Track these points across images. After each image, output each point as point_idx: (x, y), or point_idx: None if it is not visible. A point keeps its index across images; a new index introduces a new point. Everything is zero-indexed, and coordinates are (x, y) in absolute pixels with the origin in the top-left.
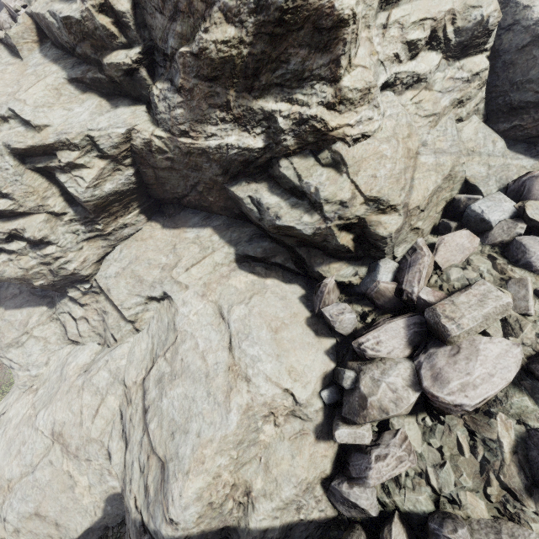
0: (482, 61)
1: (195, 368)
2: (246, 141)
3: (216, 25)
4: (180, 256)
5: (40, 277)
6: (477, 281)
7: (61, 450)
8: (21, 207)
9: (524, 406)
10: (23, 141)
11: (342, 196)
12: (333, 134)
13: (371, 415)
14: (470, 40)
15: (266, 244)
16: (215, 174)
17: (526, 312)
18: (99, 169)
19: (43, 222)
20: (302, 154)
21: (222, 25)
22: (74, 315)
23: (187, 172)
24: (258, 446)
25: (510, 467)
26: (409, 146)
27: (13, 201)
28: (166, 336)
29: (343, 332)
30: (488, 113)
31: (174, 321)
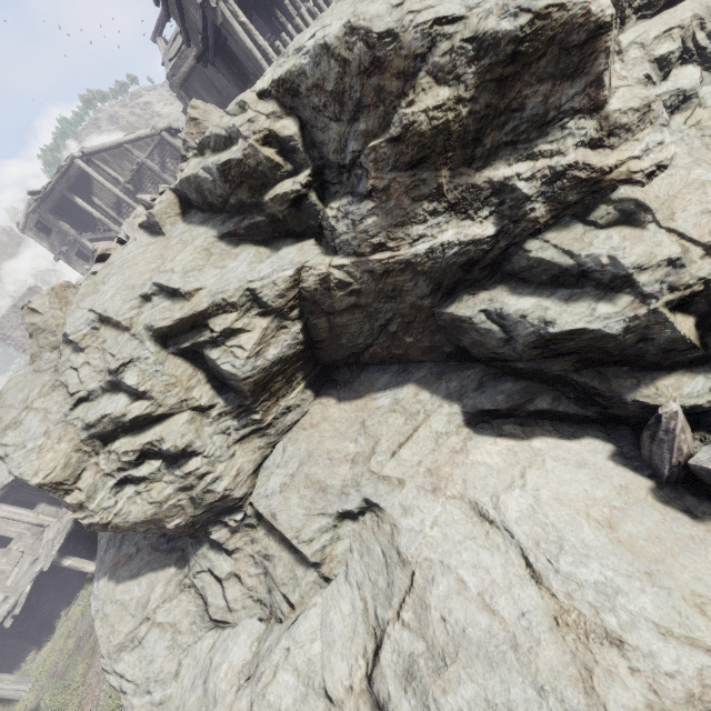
0: None
1: (481, 633)
2: (469, 232)
3: (424, 92)
4: (376, 436)
5: (177, 513)
6: None
7: None
8: (160, 407)
9: None
10: (169, 317)
11: (666, 252)
12: (611, 177)
13: None
14: None
15: (509, 386)
16: (420, 297)
17: None
18: (262, 330)
19: (186, 424)
20: (559, 225)
21: (432, 90)
22: (218, 572)
23: (377, 305)
24: None
25: None
26: None
27: (151, 401)
28: (387, 579)
29: None
30: None
31: (396, 546)
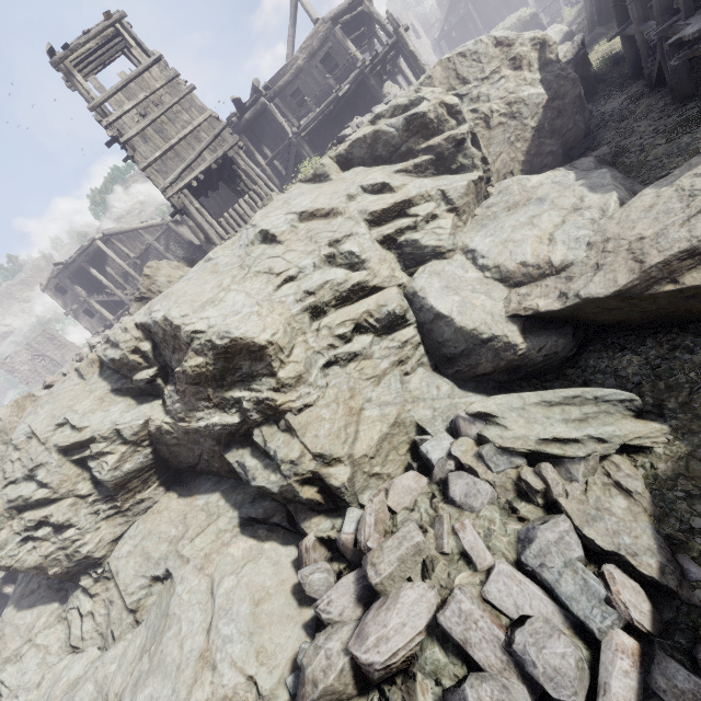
0: (409, 332)
1: (171, 659)
2: (226, 419)
3: (191, 358)
4: (189, 526)
5: (56, 564)
6: (406, 523)
7: None
8: (55, 494)
9: (439, 660)
10: (68, 440)
11: (292, 456)
12: (281, 408)
13: (307, 692)
14: (390, 323)
15: (267, 503)
16: (211, 445)
17: (442, 550)
18: (121, 453)
19: (69, 506)
20: (269, 423)
21: (195, 357)
22: (82, 610)
23: (191, 445)
24: None
25: None
26: (352, 405)
27: (50, 489)
28: (159, 624)
29: (317, 596)
30: (435, 362)
31: (169, 603)
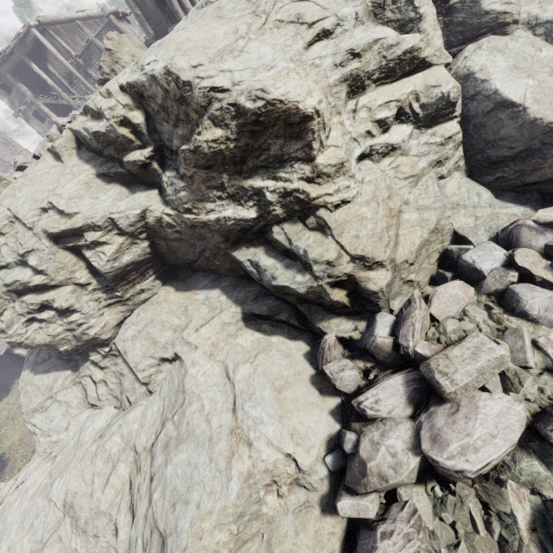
0: (453, 126)
1: (200, 432)
2: (241, 213)
3: (206, 129)
4: (191, 317)
5: (65, 343)
6: (470, 333)
7: (71, 525)
8: (53, 281)
9: (536, 472)
10: (57, 227)
11: (328, 256)
12: (315, 202)
13: (372, 483)
14: (436, 112)
15: (271, 302)
16: (218, 242)
17: (525, 364)
18: (119, 244)
19: (70, 293)
20: (292, 220)
21: (211, 129)
22: (94, 378)
23: (194, 241)
24: (260, 520)
25: (531, 549)
26: (390, 206)
27: (47, 276)
28: (175, 398)
29: (345, 390)
30: (470, 168)
31: (184, 382)
